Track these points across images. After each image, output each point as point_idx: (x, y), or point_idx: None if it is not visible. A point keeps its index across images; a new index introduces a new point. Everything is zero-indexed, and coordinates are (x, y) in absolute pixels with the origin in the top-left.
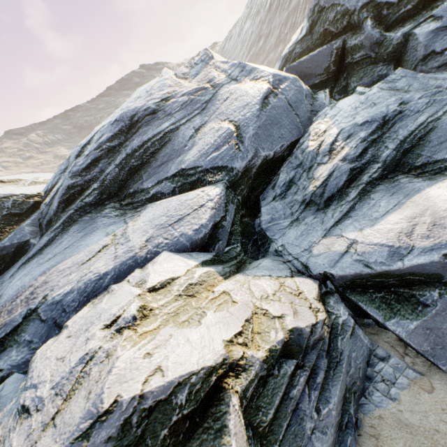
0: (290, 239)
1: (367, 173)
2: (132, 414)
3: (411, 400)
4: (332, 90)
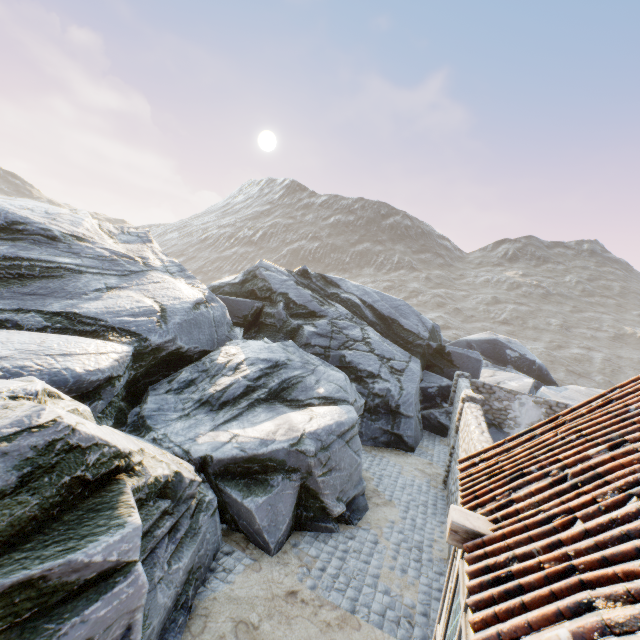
0: (176, 430)
1: (258, 393)
2: (60, 439)
3: (244, 580)
4: (243, 334)
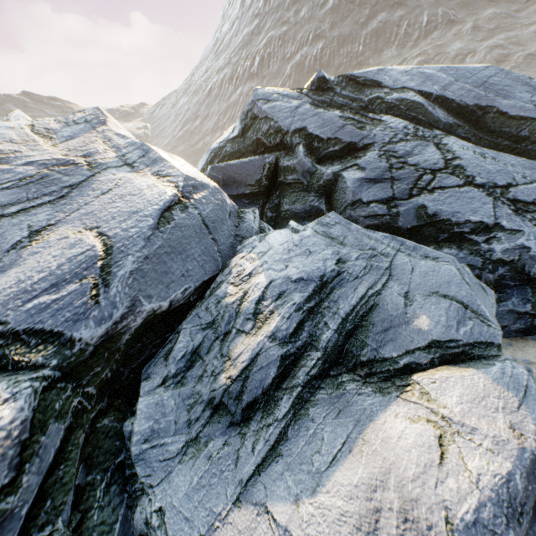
0: (178, 496)
1: (303, 365)
2: None
3: None
4: (264, 205)
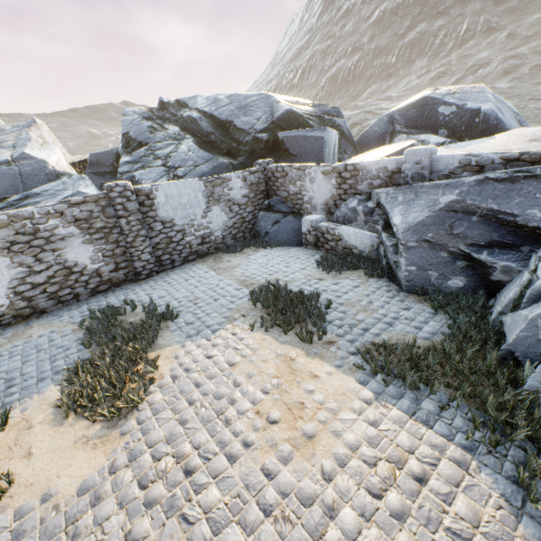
0: None
1: None
2: None
3: None
4: None
